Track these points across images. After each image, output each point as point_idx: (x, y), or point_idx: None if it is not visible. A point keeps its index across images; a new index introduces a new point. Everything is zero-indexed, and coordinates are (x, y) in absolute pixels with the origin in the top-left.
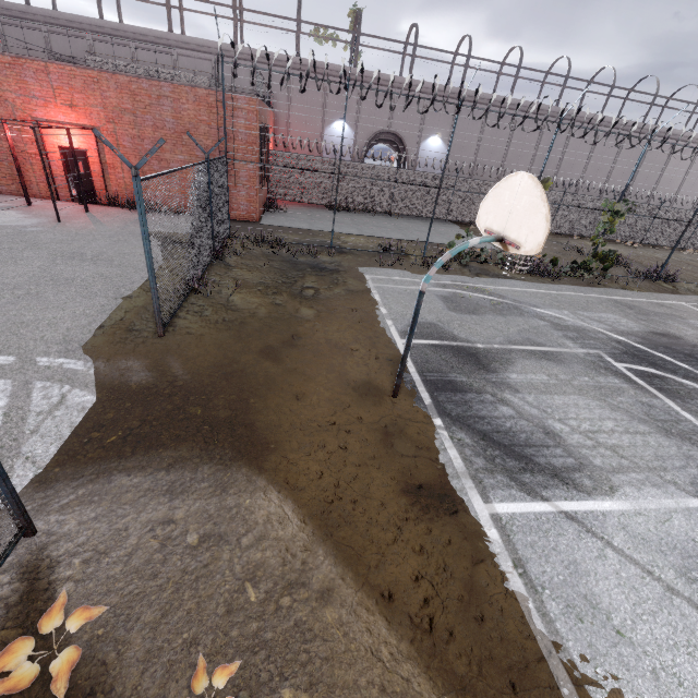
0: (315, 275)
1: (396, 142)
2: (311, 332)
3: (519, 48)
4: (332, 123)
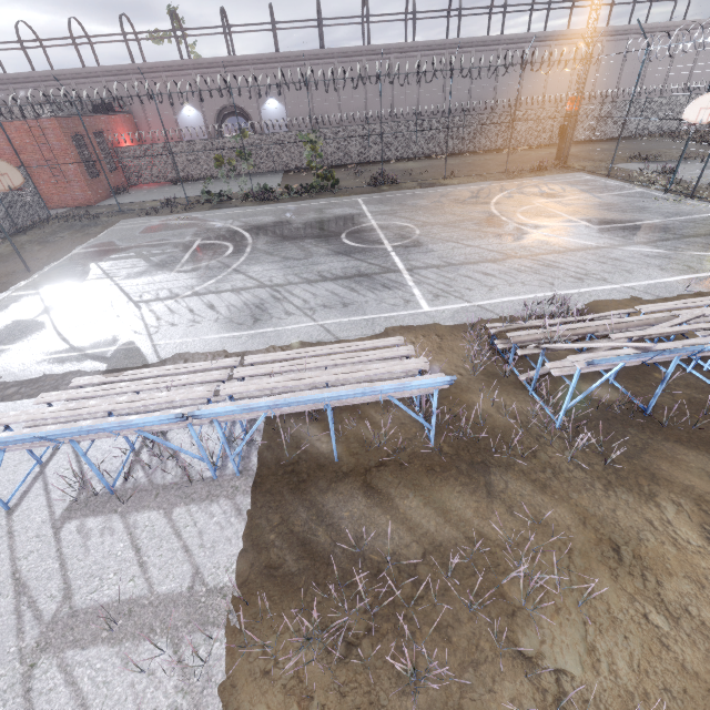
0: (78, 230)
1: (241, 112)
2: (27, 256)
3: (317, 2)
4: (181, 110)
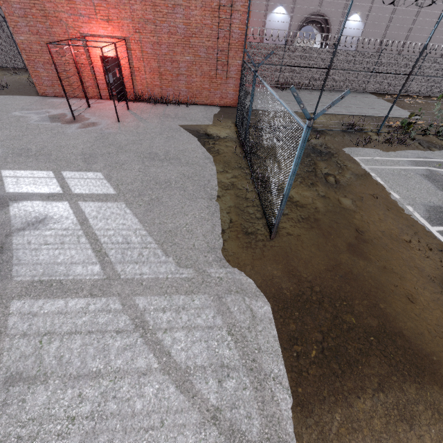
0: (321, 160)
1: (322, 23)
2: (364, 224)
3: None
4: (273, 10)
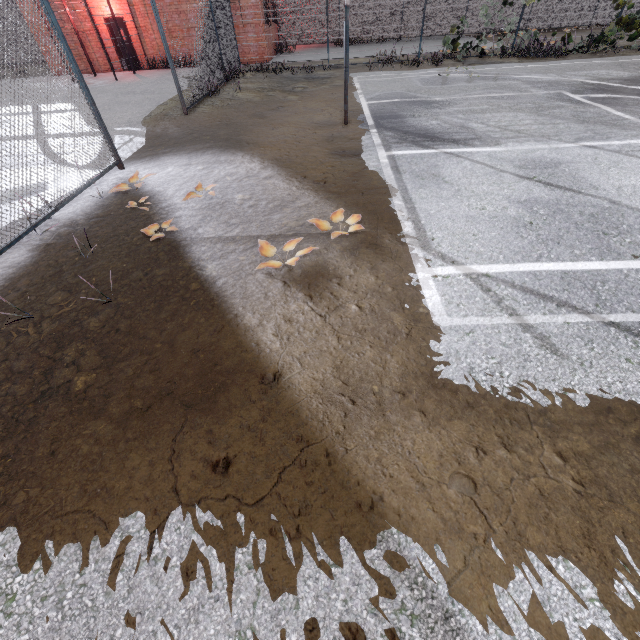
0: (308, 81)
1: None
2: (293, 105)
3: None
4: None
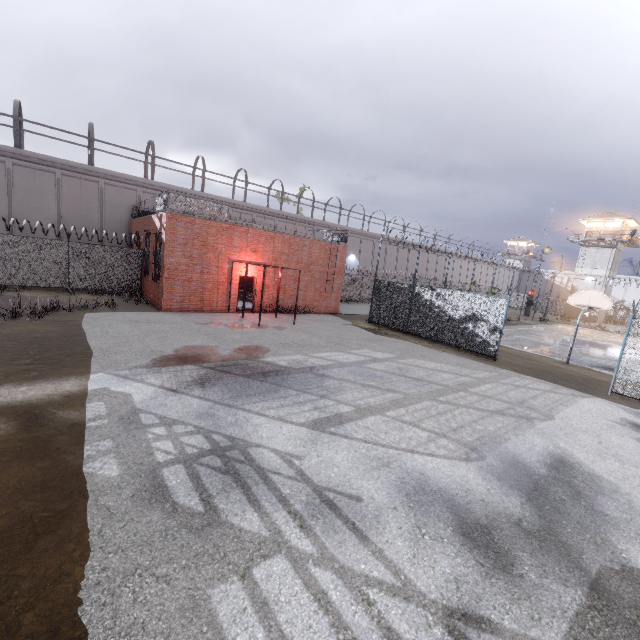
0: None
1: None
2: (508, 352)
3: (383, 212)
4: None
